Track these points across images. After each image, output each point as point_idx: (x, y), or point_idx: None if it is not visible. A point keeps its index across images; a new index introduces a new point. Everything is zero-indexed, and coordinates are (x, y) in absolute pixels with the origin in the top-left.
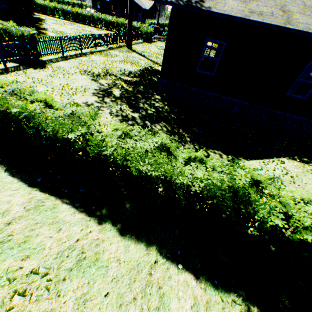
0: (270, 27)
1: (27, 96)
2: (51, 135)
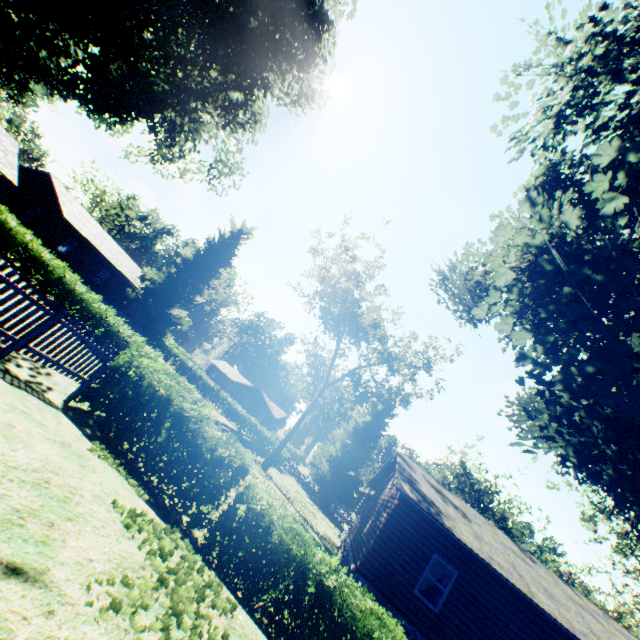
0: (516, 589)
1: (313, 547)
2: (362, 632)
